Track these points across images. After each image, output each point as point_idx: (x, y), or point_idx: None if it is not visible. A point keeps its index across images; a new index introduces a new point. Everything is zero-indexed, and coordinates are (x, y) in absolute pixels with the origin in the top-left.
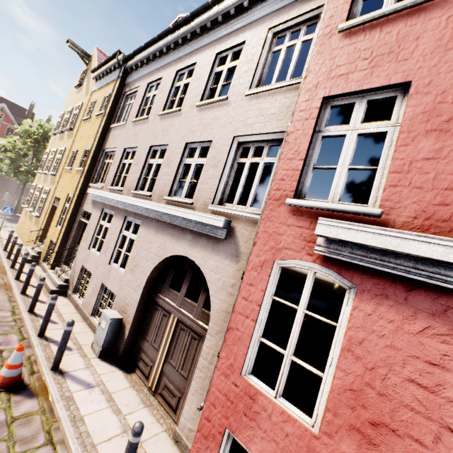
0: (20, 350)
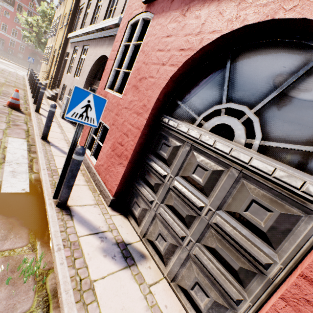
0: (16, 91)
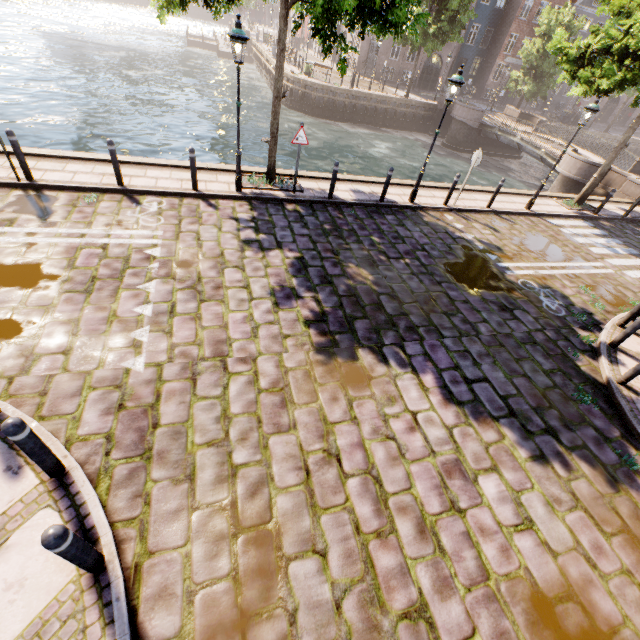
0: None
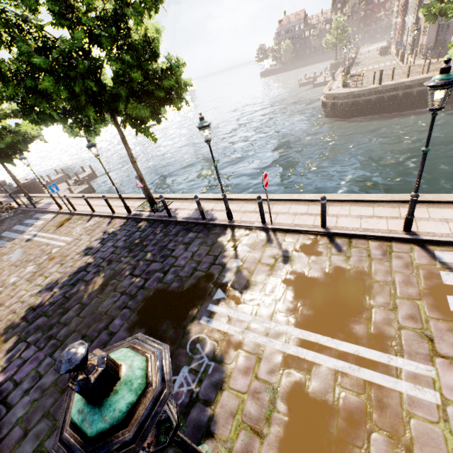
0: None
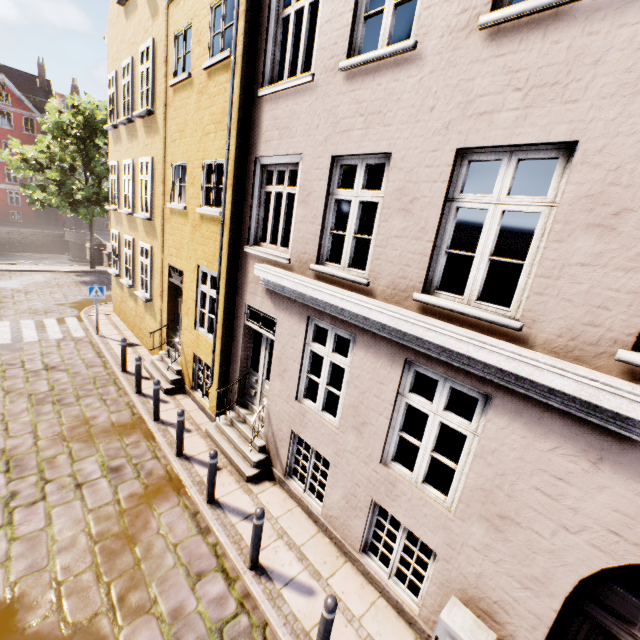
0: None
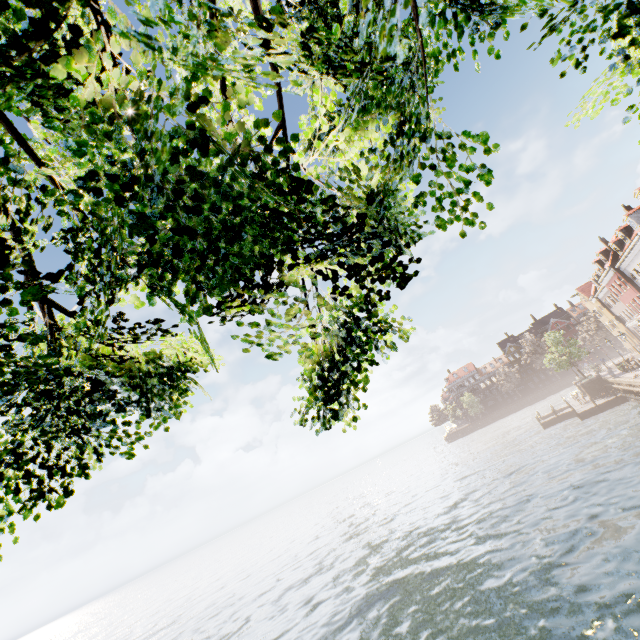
0: None
